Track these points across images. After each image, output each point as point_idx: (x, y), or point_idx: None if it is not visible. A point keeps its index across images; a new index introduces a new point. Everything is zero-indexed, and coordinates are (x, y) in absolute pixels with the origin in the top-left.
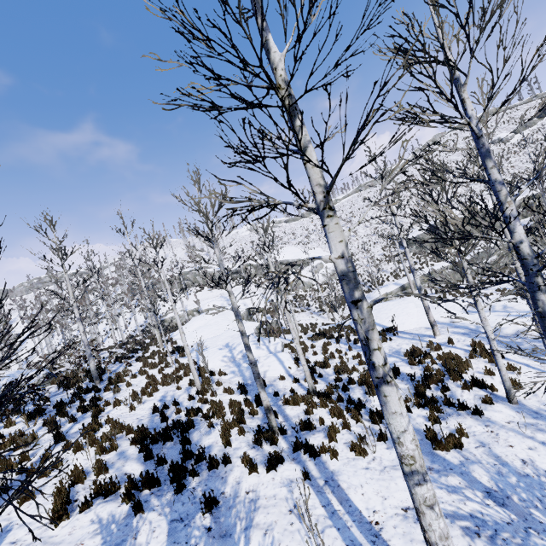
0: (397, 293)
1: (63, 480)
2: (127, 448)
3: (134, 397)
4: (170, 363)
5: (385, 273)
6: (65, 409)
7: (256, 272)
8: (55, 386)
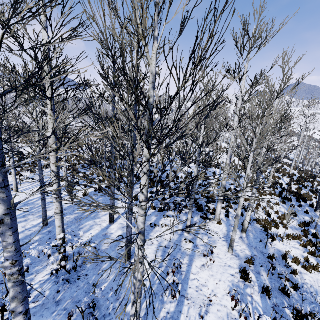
0: None
1: None
2: None
3: None
4: None
5: None
6: None
7: None
8: None
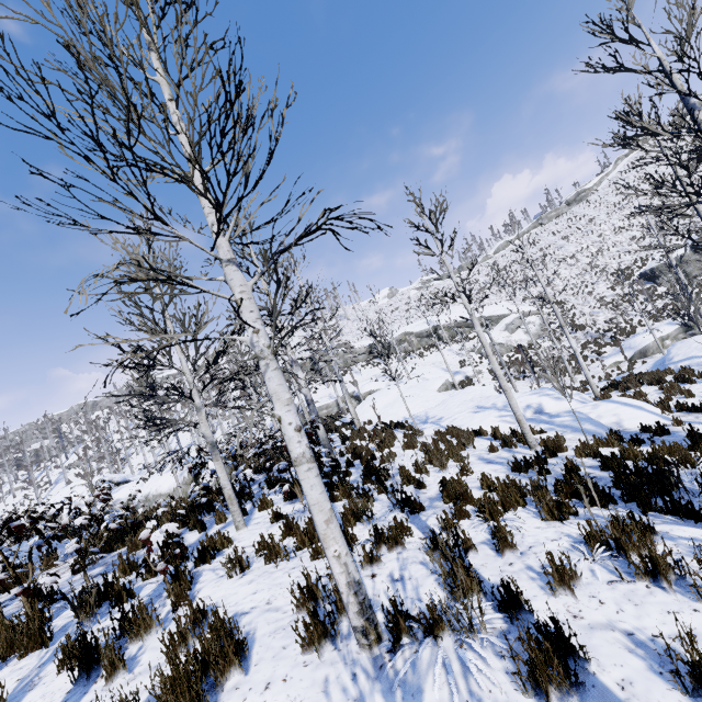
0: (678, 337)
1: (573, 557)
2: (586, 511)
3: (454, 455)
4: (418, 430)
5: (630, 317)
6: (342, 481)
7: (419, 342)
8: (252, 475)
